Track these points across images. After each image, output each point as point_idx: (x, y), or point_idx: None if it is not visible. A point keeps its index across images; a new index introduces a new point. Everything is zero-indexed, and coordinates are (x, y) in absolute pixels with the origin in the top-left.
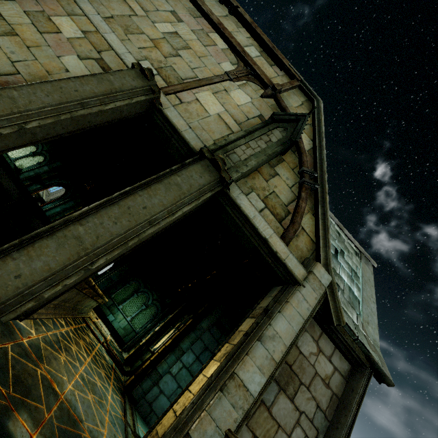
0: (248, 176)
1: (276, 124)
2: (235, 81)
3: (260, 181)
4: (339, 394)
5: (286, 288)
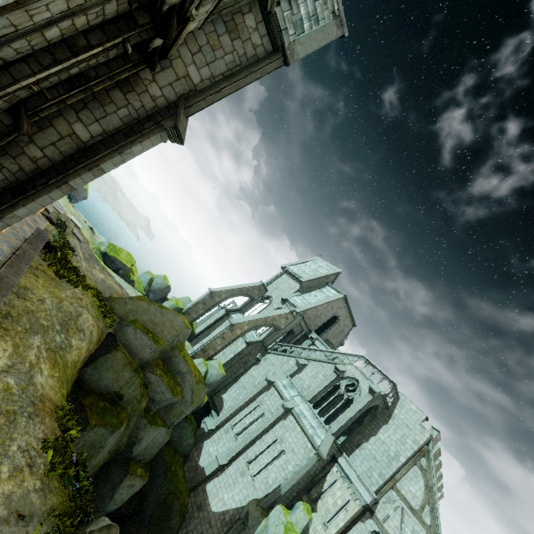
0: None
1: None
2: None
3: None
4: (259, 57)
5: None
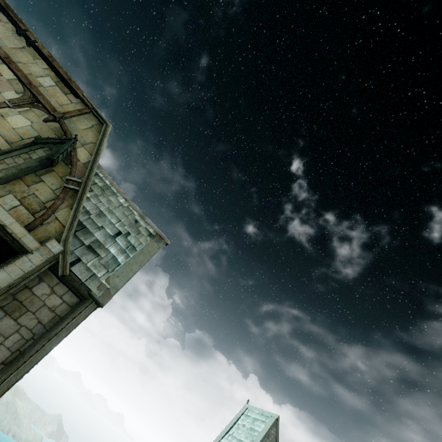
0: (8, 183)
1: (41, 145)
2: (16, 108)
3: (21, 186)
4: (62, 315)
5: (19, 255)
